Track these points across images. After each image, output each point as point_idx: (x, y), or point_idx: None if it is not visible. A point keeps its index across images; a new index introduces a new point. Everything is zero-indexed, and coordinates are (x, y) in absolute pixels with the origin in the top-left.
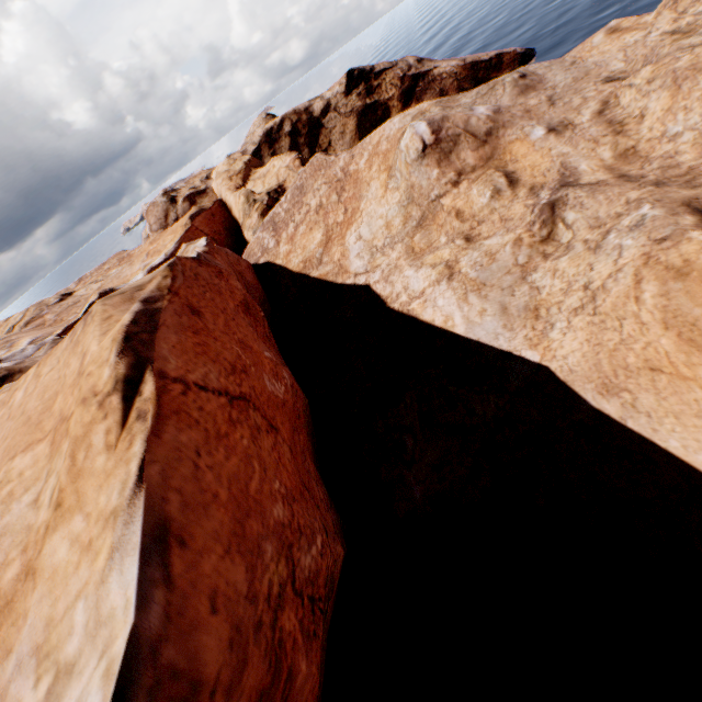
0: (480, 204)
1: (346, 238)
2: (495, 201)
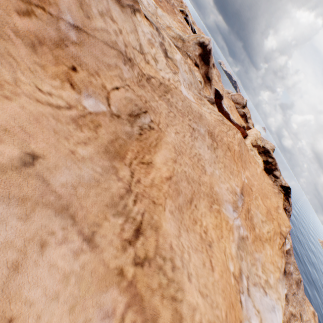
0: None
1: None
2: None
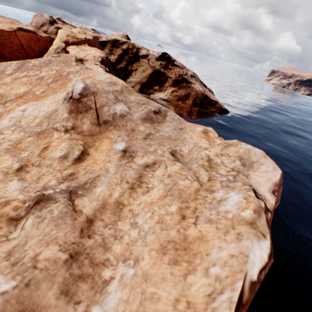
0: (55, 155)
1: (26, 104)
2: (58, 161)
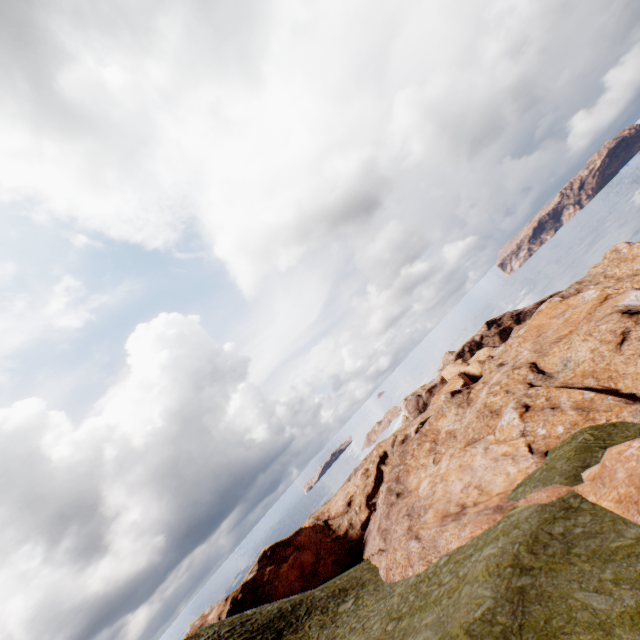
0: None
1: None
2: None
